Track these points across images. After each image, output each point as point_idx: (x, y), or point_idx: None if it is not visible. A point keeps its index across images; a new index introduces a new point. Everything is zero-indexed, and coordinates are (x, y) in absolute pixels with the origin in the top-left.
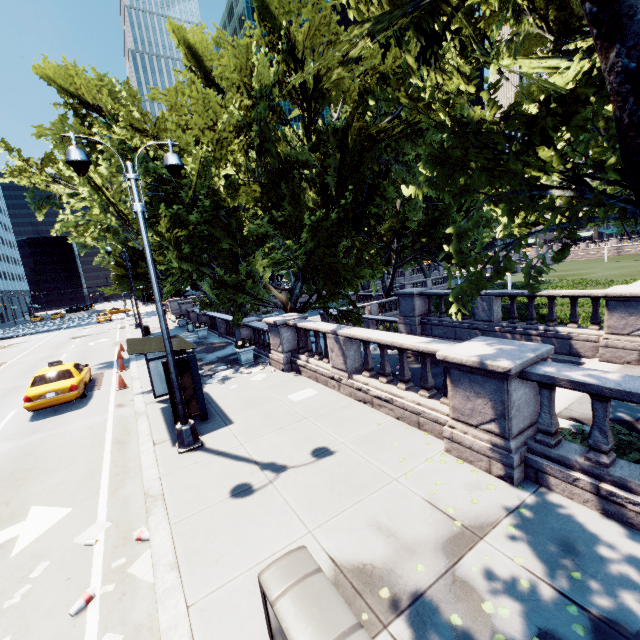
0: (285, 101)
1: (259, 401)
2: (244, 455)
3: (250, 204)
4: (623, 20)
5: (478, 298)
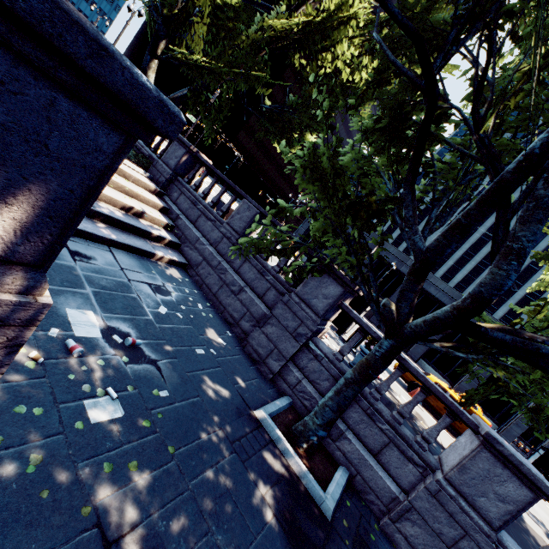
0: None
1: None
2: None
3: None
4: None
5: None
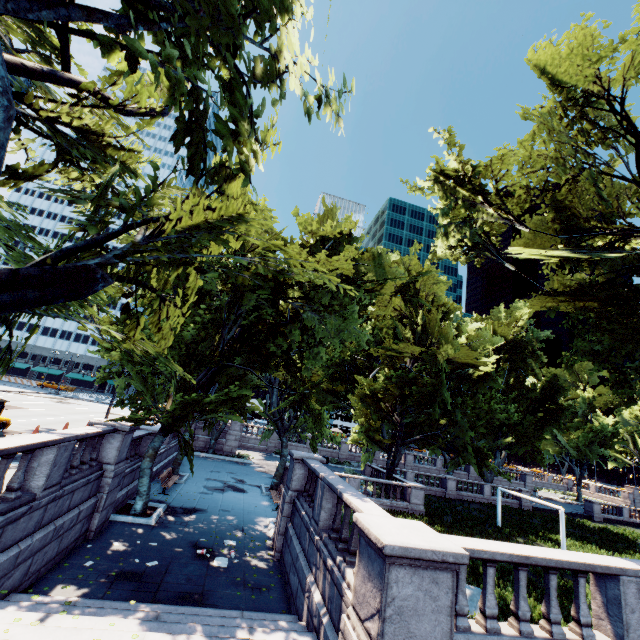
0: None
1: None
2: None
3: None
4: None
5: (320, 482)
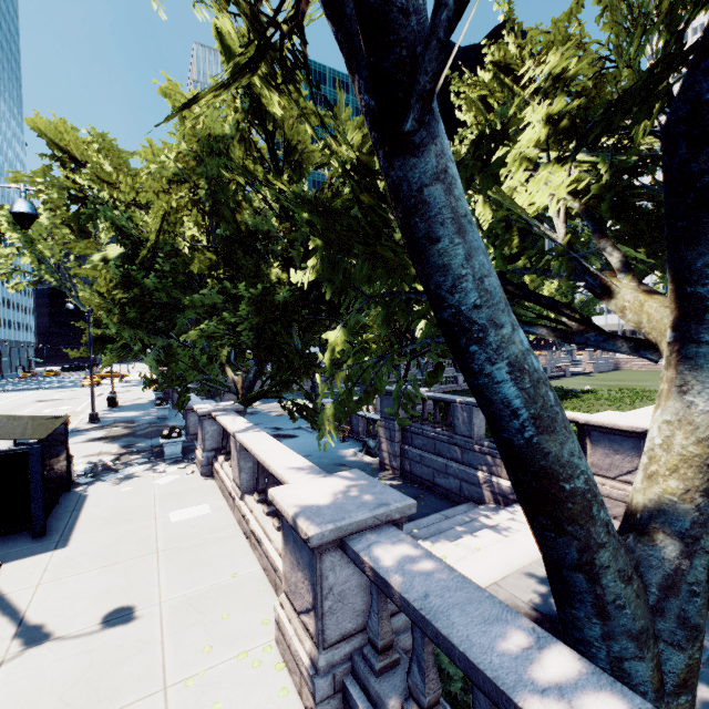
0: (255, 166)
1: (130, 516)
2: (21, 605)
3: (203, 271)
4: (355, 41)
5: (458, 406)
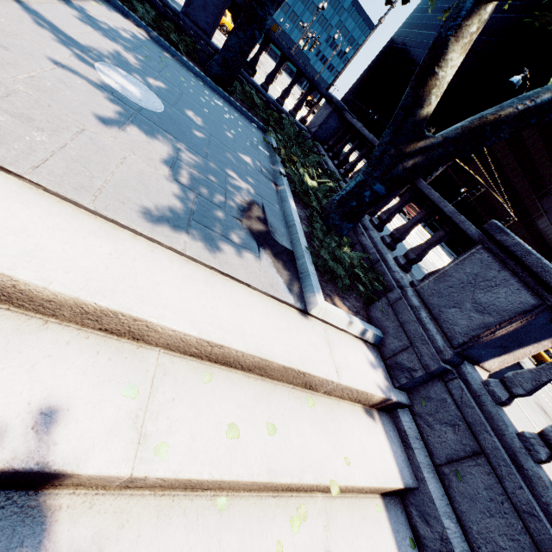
0: None
1: None
2: None
3: None
4: None
5: None
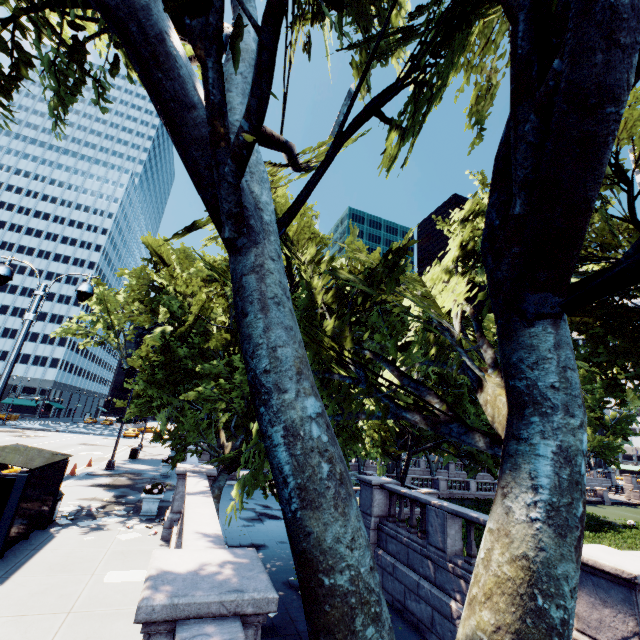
0: None
1: (74, 566)
2: None
3: (219, 346)
4: None
5: (432, 510)
